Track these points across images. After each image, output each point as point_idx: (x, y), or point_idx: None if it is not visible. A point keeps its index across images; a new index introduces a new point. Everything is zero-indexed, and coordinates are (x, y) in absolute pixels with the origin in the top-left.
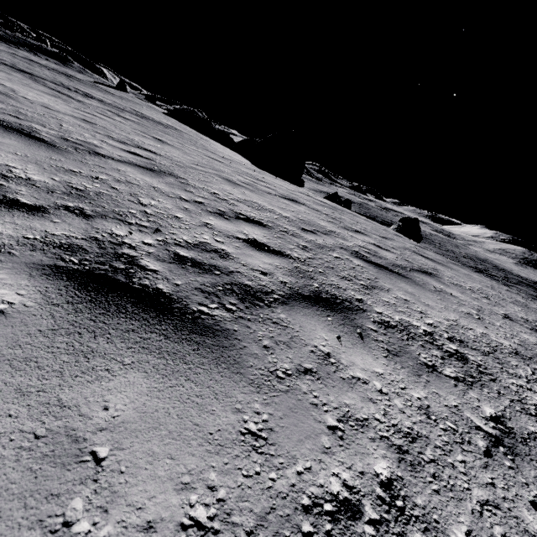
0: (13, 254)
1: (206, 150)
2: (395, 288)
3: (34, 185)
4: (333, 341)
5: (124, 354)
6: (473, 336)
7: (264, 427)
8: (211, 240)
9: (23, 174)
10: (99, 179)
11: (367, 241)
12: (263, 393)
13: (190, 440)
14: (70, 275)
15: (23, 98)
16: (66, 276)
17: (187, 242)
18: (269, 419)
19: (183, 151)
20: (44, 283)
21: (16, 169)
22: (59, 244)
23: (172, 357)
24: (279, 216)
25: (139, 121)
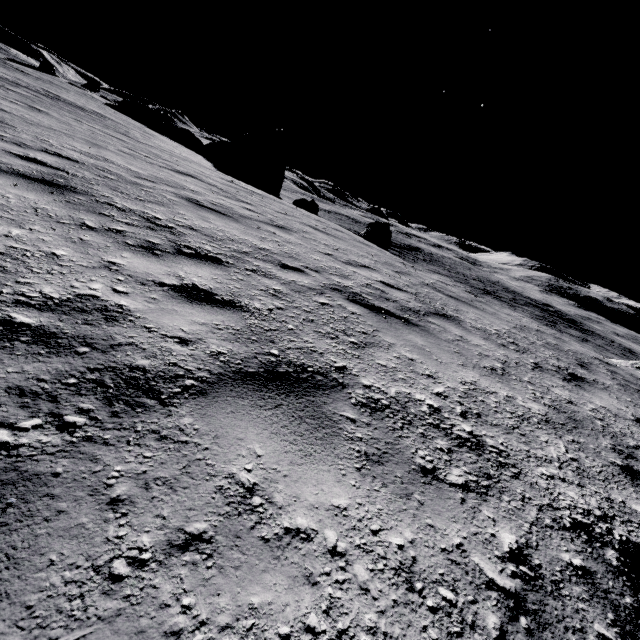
0: None
1: (120, 133)
2: (188, 211)
3: None
4: (5, 184)
5: None
6: (225, 235)
7: None
8: None
9: None
10: None
11: (241, 205)
12: None
13: None
14: None
15: None
16: None
17: None
18: None
19: (65, 122)
20: None
21: None
22: None
23: None
24: (121, 168)
25: (35, 97)
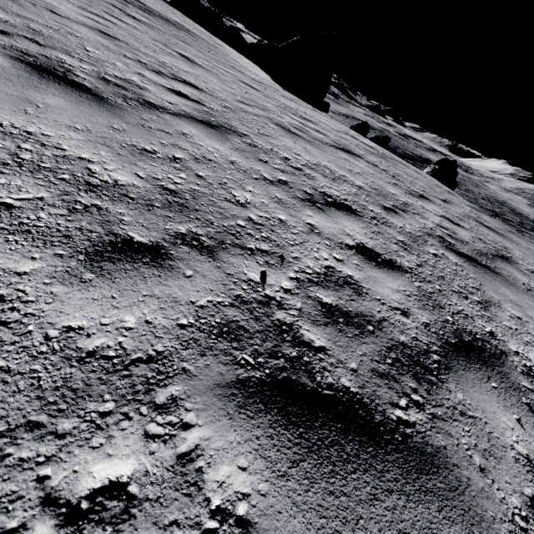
0: (190, 373)
1: (234, 68)
2: (501, 298)
3: (128, 195)
4: (518, 430)
5: None
6: None
7: None
8: (331, 260)
9: (105, 173)
10: (177, 160)
11: (438, 212)
12: None
13: None
14: (263, 397)
15: None
16: (260, 401)
17: (316, 272)
18: None
19: (217, 76)
20: (250, 428)
21: (94, 166)
22: (217, 328)
23: None
24: (356, 189)
25: (150, 21)
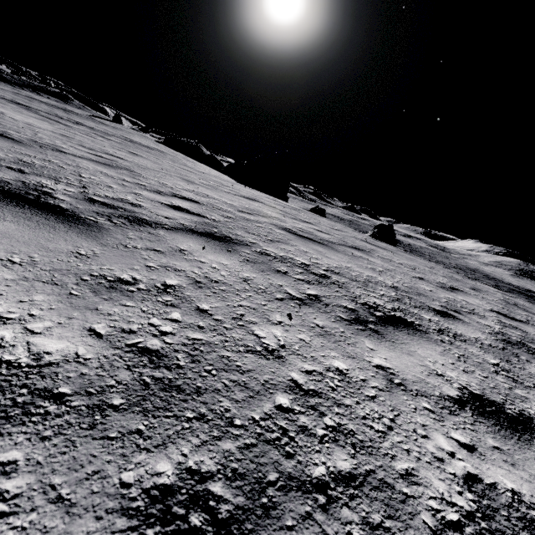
0: None
1: (184, 165)
2: (304, 246)
3: None
4: (197, 248)
5: (8, 217)
6: (357, 274)
7: (92, 254)
8: (132, 199)
9: None
10: (51, 161)
11: (311, 227)
12: (105, 247)
13: (30, 245)
14: None
15: (9, 118)
16: None
17: (107, 196)
18: (100, 254)
19: (155, 162)
20: None
21: None
22: None
23: (44, 225)
24: (222, 202)
25: (123, 142)
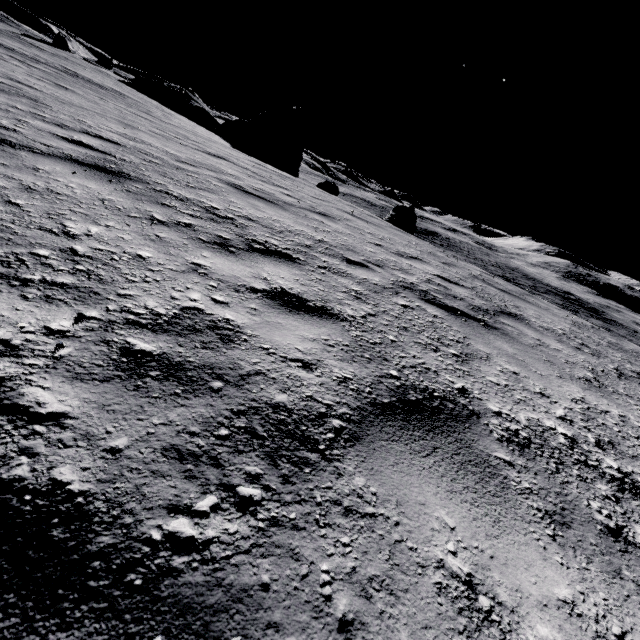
0: None
1: (143, 112)
2: (238, 199)
3: None
4: (64, 172)
5: None
6: (282, 226)
7: None
8: (7, 123)
9: None
10: None
11: (279, 190)
12: None
13: None
14: None
15: None
16: None
17: None
18: None
19: (92, 100)
20: None
21: None
22: None
23: None
24: (160, 150)
25: (57, 73)
